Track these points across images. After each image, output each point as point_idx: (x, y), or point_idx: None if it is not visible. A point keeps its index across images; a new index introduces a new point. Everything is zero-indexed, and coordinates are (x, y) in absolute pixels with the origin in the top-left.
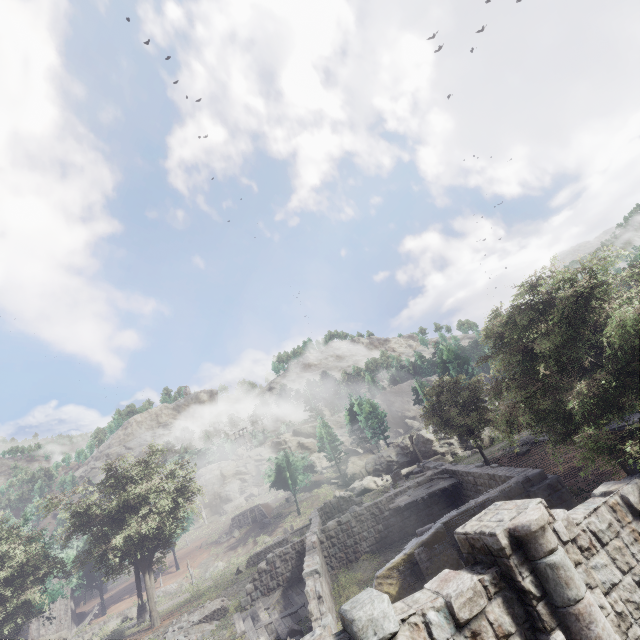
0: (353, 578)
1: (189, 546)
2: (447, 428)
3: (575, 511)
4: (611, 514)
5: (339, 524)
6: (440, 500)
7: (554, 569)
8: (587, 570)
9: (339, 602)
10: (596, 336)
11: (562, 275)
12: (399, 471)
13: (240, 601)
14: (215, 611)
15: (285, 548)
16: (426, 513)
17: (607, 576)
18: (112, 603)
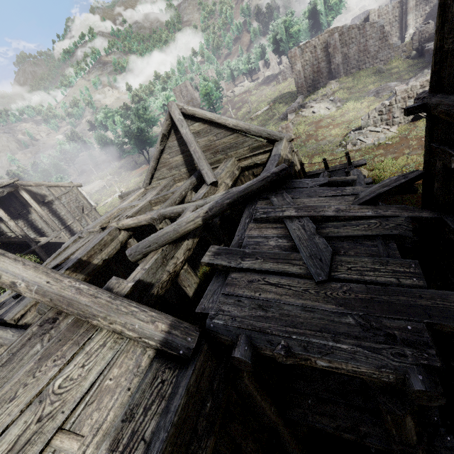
0: None
1: None
2: None
3: None
4: None
5: None
6: None
7: None
8: None
9: None
10: None
11: None
12: None
13: None
14: None
15: None
16: None
17: None
18: None
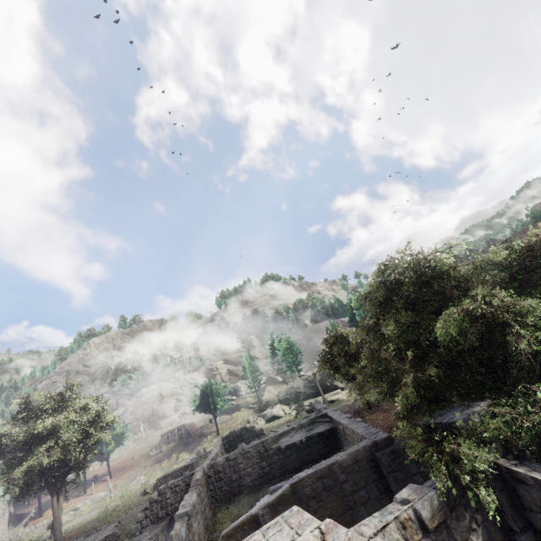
0: (230, 513)
1: (125, 456)
2: (336, 374)
3: (370, 521)
4: (400, 532)
5: (227, 460)
6: (319, 441)
7: None
8: None
9: (211, 538)
10: (438, 320)
11: (406, 262)
12: (302, 403)
13: (132, 527)
14: (107, 537)
15: (176, 481)
16: (306, 452)
17: None
18: (50, 506)
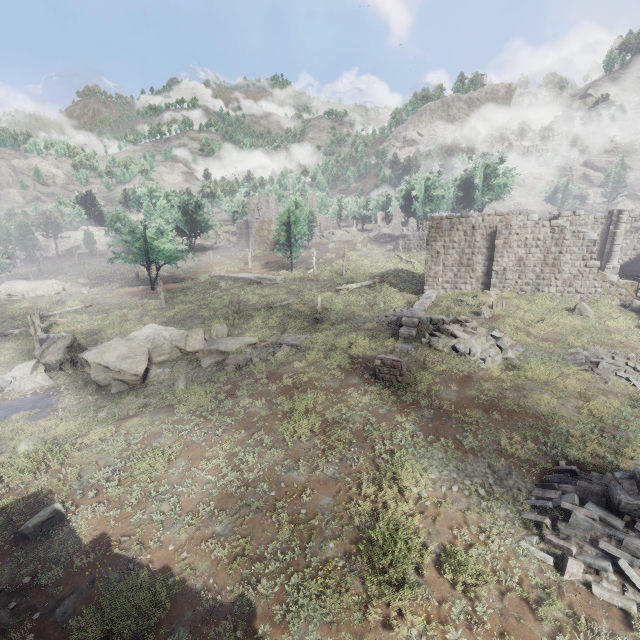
0: None
1: None
2: None
3: None
4: None
5: None
6: None
7: (620, 217)
8: (629, 222)
9: None
10: None
11: None
12: None
13: None
14: None
15: None
16: None
17: (635, 226)
18: None
